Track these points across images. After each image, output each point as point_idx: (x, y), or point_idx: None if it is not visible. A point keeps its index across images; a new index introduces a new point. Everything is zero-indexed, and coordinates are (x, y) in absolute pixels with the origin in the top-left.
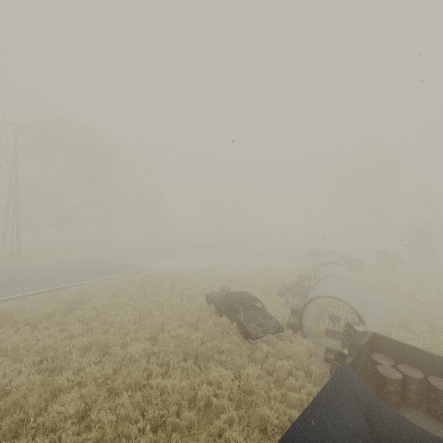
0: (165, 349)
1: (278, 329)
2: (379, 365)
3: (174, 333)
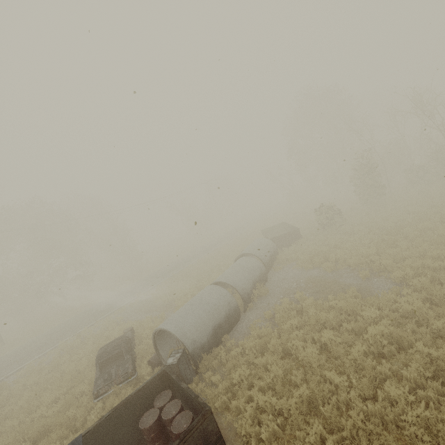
0: (7, 441)
1: (126, 375)
2: (150, 409)
3: (35, 415)
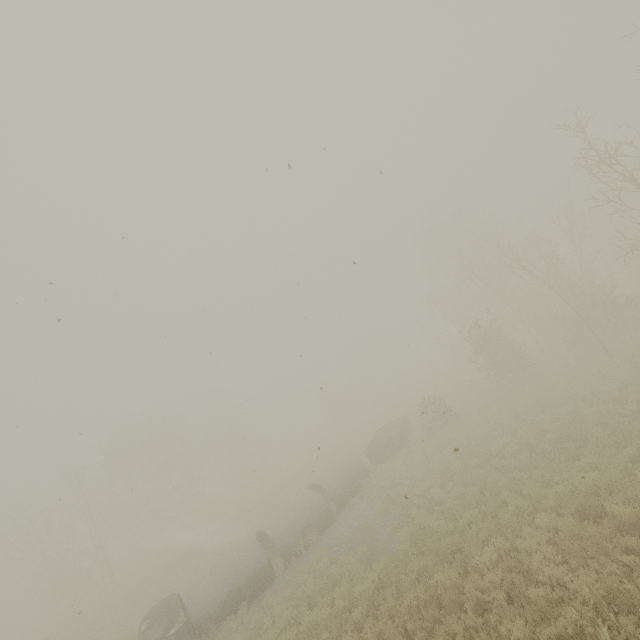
0: None
1: None
2: None
3: None
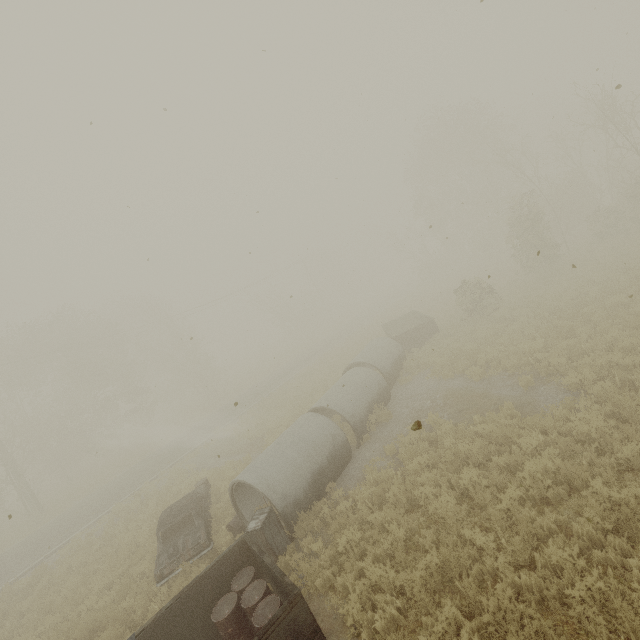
0: None
1: (198, 547)
2: (226, 595)
3: (82, 607)
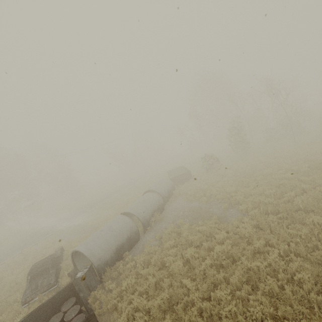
0: None
1: (49, 285)
2: (57, 313)
3: None
